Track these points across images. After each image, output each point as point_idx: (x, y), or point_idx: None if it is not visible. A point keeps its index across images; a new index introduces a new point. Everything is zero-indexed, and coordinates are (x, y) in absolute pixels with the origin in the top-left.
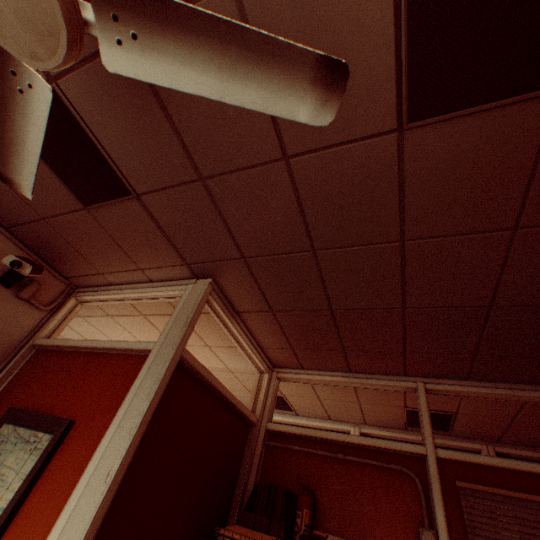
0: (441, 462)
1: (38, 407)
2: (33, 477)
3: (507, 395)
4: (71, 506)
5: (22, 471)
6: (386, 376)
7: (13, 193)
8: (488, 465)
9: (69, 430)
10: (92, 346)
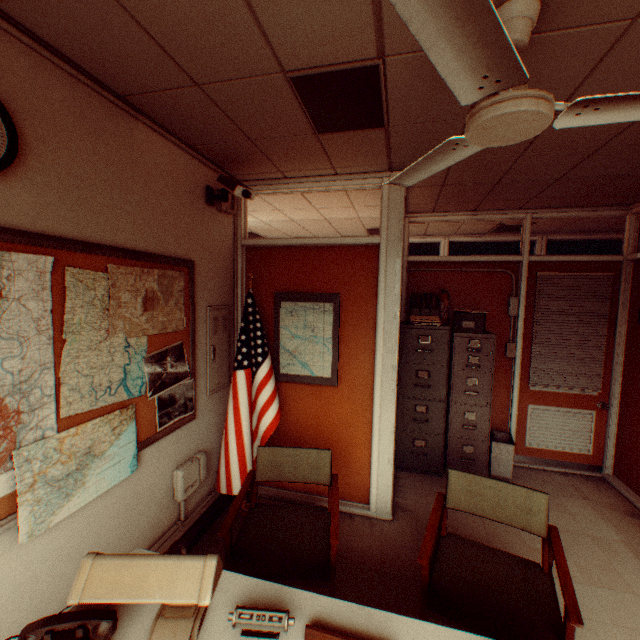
0: (529, 264)
1: (297, 290)
2: (338, 324)
3: (587, 217)
4: (380, 331)
5: (325, 322)
6: (503, 212)
7: (231, 125)
8: (558, 261)
9: (340, 299)
10: (314, 244)
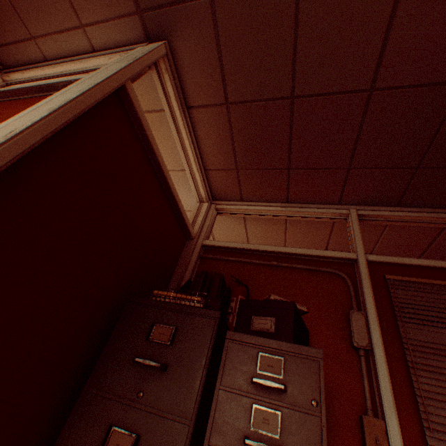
0: (370, 265)
1: None
2: None
3: (431, 218)
4: None
5: None
6: (322, 206)
7: None
8: (414, 266)
9: None
10: (13, 89)
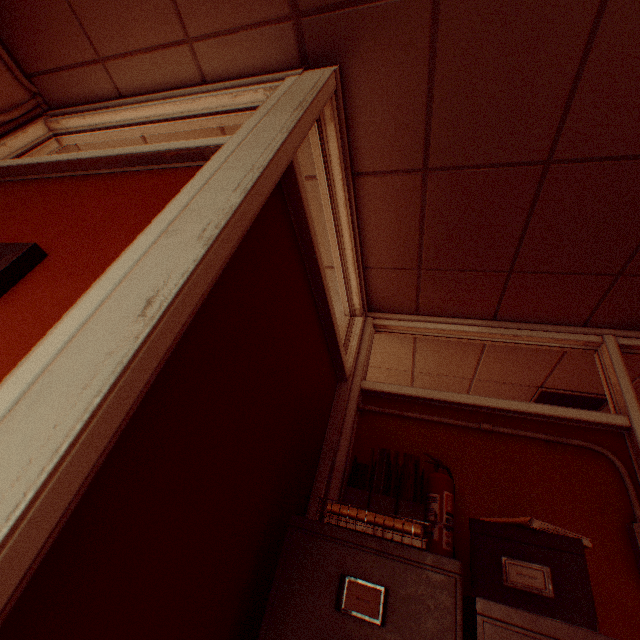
0: None
1: None
2: None
3: None
4: (33, 367)
5: None
6: (553, 327)
7: None
8: None
9: (31, 267)
10: (83, 158)
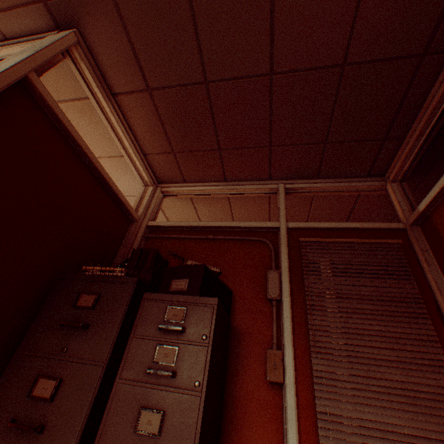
0: (290, 231)
1: None
2: None
3: (344, 187)
4: None
5: None
6: (255, 182)
7: None
8: (325, 228)
9: None
10: None
